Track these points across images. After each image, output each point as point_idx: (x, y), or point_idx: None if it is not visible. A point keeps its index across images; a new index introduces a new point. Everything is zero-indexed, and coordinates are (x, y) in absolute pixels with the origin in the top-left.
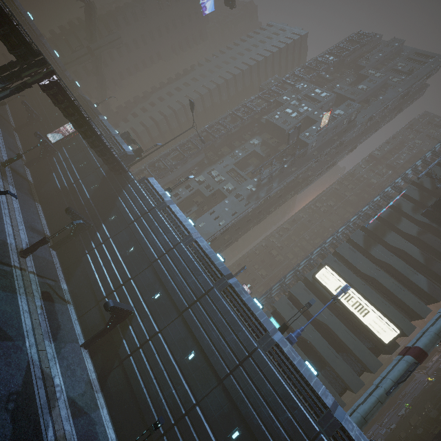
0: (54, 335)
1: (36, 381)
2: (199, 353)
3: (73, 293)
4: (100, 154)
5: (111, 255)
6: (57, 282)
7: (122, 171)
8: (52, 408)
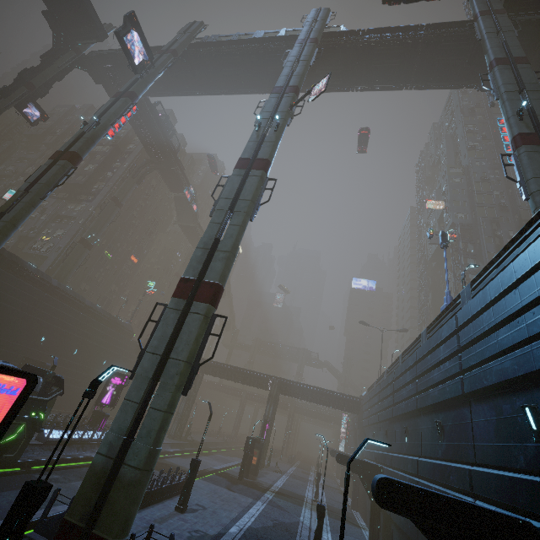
0: (332, 528)
1: (301, 527)
2: (408, 421)
3: (369, 524)
4: (333, 404)
5: (369, 458)
6: (352, 519)
7: (358, 405)
8: (311, 538)
